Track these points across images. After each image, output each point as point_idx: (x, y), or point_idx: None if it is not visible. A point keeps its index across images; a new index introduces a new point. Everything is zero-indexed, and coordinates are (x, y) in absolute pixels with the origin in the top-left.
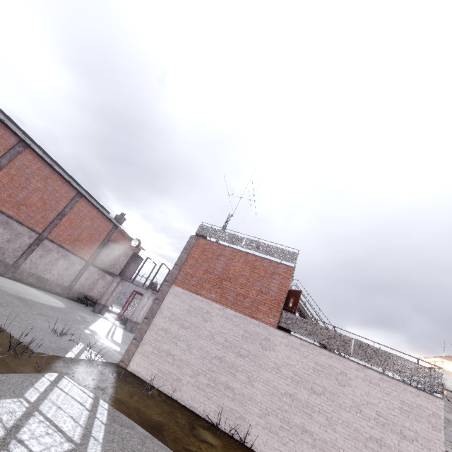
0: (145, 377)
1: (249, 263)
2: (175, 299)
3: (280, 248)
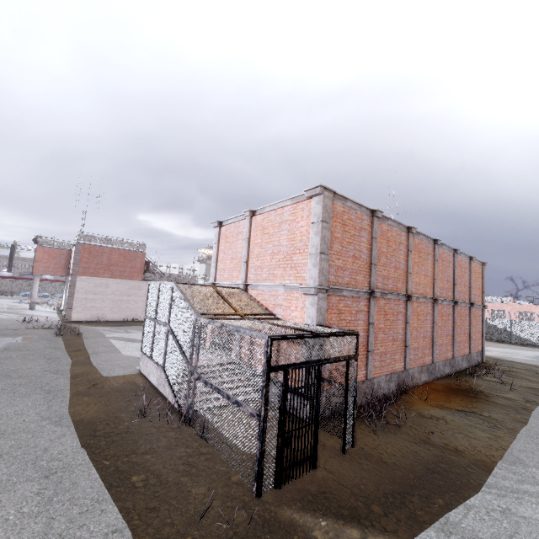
0: (85, 320)
1: (122, 254)
2: (84, 283)
3: (137, 243)
